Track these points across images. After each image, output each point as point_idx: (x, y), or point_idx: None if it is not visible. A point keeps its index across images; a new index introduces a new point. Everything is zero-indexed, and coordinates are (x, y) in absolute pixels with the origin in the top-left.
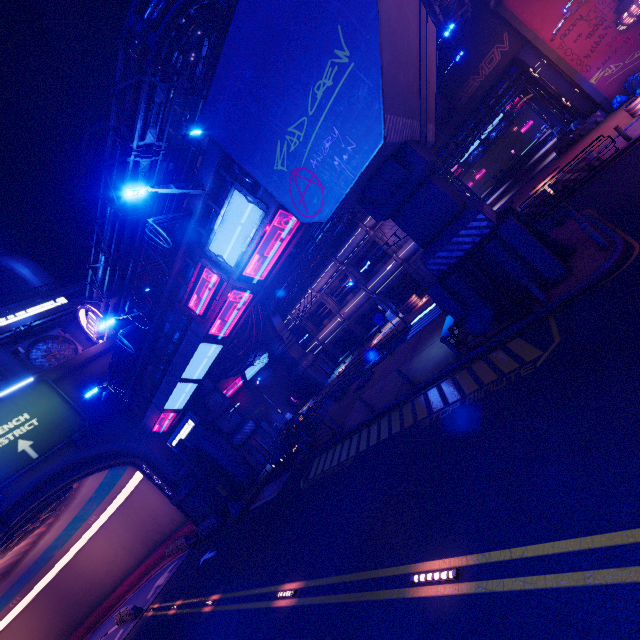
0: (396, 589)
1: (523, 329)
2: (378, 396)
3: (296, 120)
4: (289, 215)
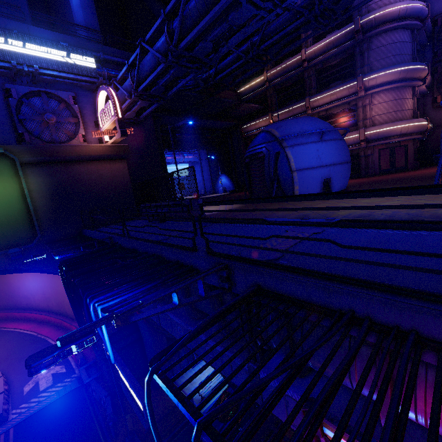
0: None
1: None
2: None
3: None
4: None
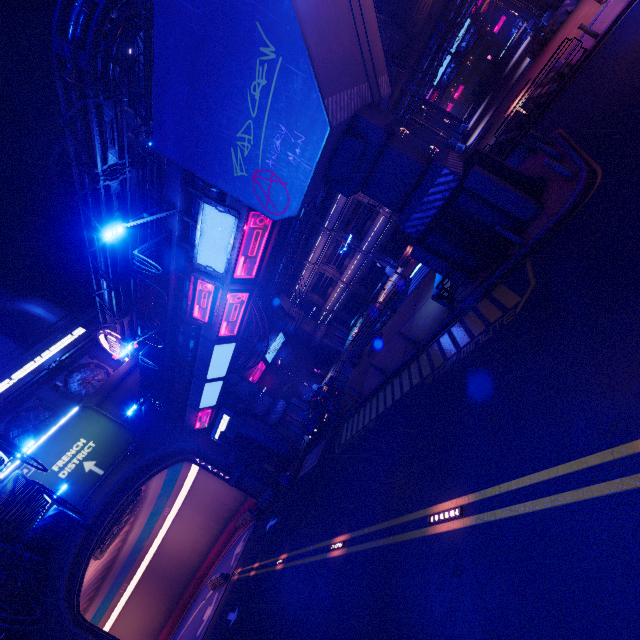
0: (418, 530)
1: (504, 275)
2: (388, 358)
3: (242, 125)
4: (261, 214)
